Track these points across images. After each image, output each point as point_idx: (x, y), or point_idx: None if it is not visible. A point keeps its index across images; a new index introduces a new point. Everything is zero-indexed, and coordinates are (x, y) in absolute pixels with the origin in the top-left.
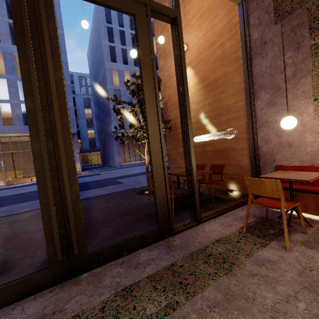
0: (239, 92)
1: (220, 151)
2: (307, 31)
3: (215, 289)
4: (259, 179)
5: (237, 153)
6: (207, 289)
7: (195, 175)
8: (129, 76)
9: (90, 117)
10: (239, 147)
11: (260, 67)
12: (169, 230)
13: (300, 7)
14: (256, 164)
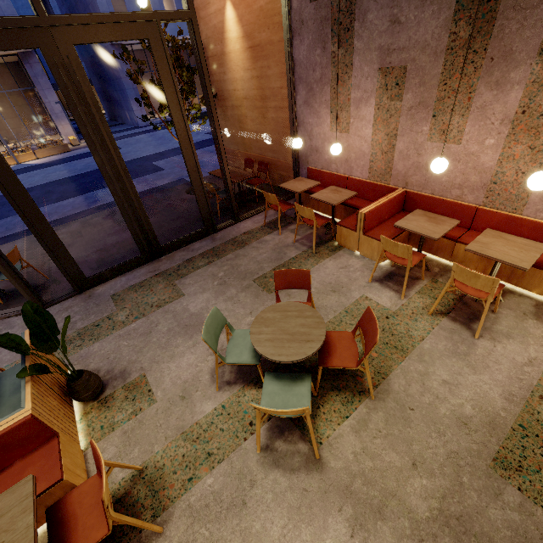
0: (283, 76)
1: (271, 143)
2: (330, 32)
3: (232, 255)
4: (267, 193)
5: (284, 149)
6: (229, 255)
7: (230, 186)
8: None
9: None
10: (285, 143)
11: (299, 53)
12: (214, 229)
13: None
14: (296, 164)
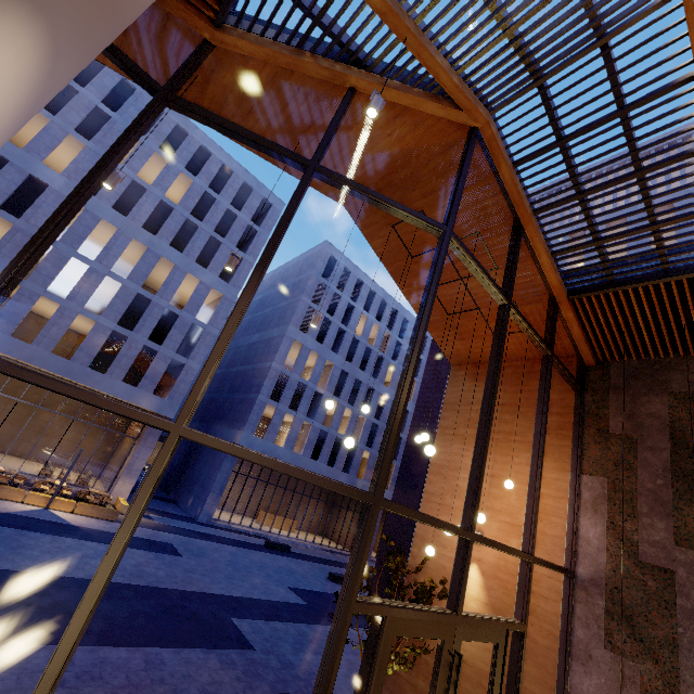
0: (546, 685)
1: None
2: None
3: None
4: None
5: None
6: None
7: None
8: (316, 361)
9: None
10: None
11: (580, 681)
12: None
13: (633, 660)
14: None
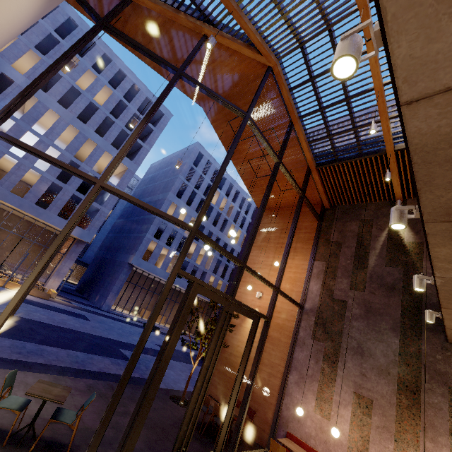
0: (282, 359)
1: (255, 394)
2: (322, 357)
3: None
4: (277, 443)
5: (267, 405)
6: None
7: (244, 420)
8: (185, 217)
9: None
10: (270, 401)
11: (298, 355)
12: None
13: (322, 342)
14: (276, 422)
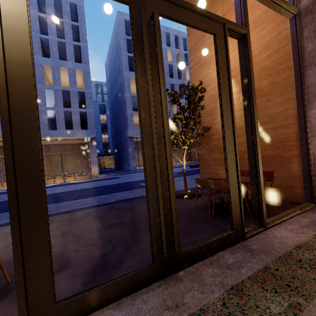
0: (288, 101)
1: (264, 158)
2: None
3: None
4: None
5: (285, 161)
6: None
7: (262, 181)
8: None
9: (105, 122)
10: (288, 155)
11: (315, 77)
12: (241, 234)
13: None
14: (310, 171)
